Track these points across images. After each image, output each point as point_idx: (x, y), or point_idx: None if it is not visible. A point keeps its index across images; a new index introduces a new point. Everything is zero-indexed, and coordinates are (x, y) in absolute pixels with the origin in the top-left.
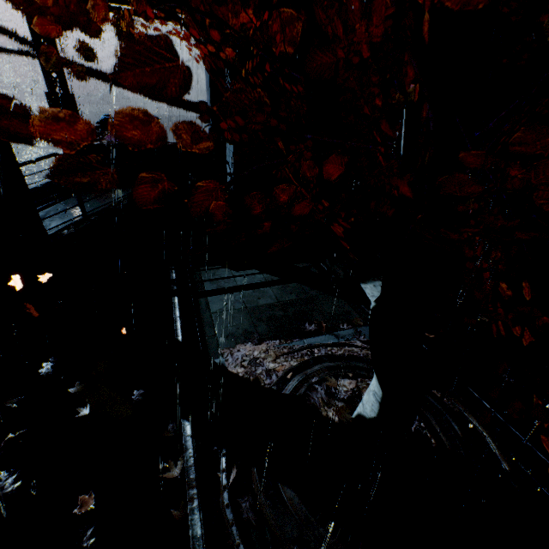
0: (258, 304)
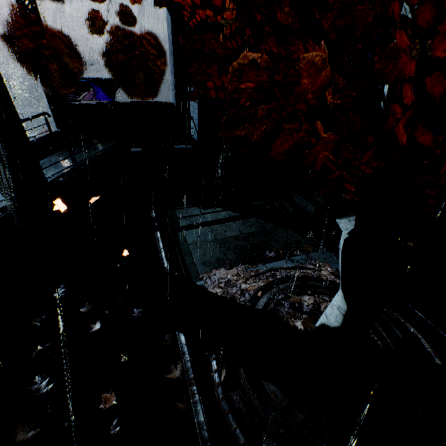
0: (225, 236)
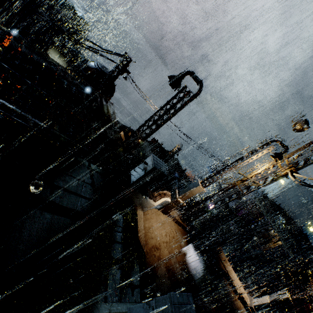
0: None
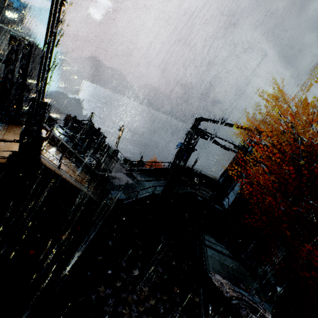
0: (224, 262)
